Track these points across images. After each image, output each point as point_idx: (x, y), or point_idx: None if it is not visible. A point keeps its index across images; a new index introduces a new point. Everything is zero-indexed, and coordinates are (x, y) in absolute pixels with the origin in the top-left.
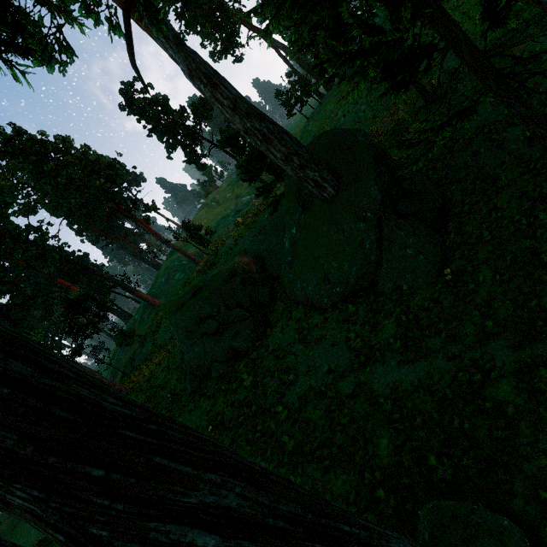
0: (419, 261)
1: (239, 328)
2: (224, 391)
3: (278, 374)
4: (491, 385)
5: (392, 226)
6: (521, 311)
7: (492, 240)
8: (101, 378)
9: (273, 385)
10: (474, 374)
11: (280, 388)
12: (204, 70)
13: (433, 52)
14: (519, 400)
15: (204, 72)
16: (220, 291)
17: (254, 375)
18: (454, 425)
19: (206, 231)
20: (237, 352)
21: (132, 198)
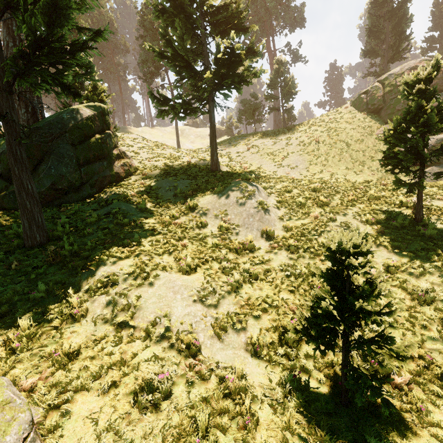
0: None
1: None
2: None
3: None
4: None
5: None
6: None
7: None
8: None
9: None
10: None
11: None
12: None
13: None
14: None
15: None
16: None
17: None
18: None
19: None
20: None
21: None
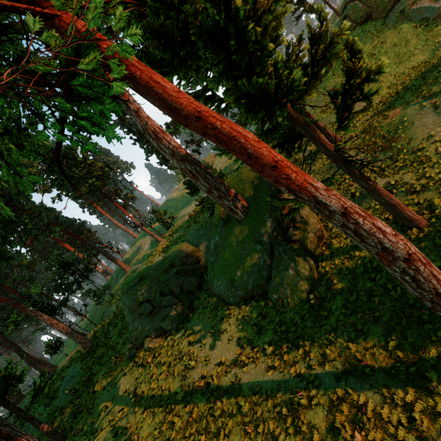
0: (296, 281)
1: (168, 312)
2: (149, 363)
3: (185, 358)
4: (311, 409)
5: (280, 250)
6: (351, 345)
7: (348, 274)
8: (72, 332)
9: (181, 367)
10: (303, 397)
11: (185, 371)
12: (153, 130)
13: (303, 137)
14: (324, 428)
15: (153, 131)
16: (159, 279)
17: (170, 355)
18: (279, 439)
19: (169, 216)
20: (164, 331)
21: (116, 190)
